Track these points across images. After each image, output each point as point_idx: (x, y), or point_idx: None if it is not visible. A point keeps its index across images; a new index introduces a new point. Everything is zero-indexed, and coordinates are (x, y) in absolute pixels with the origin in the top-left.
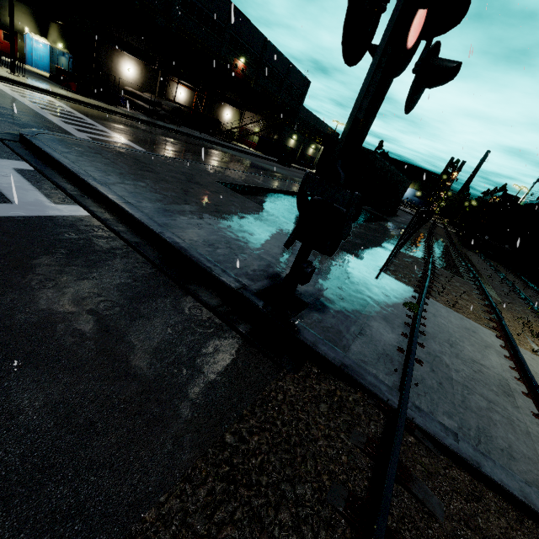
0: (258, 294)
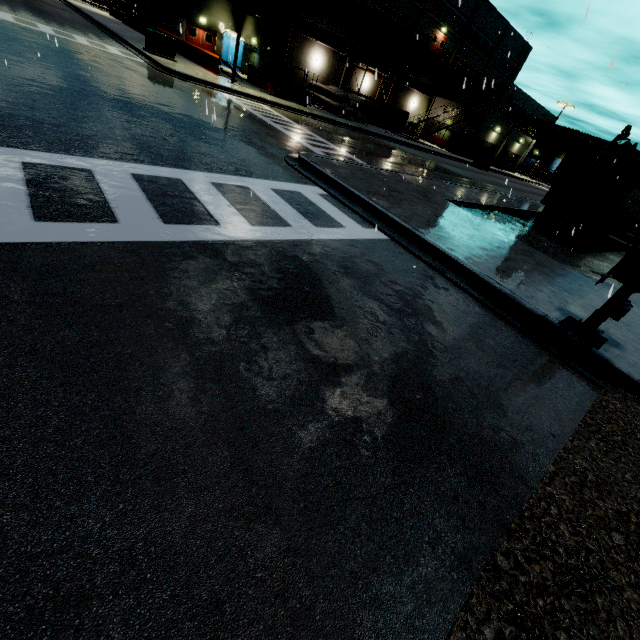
0: (562, 323)
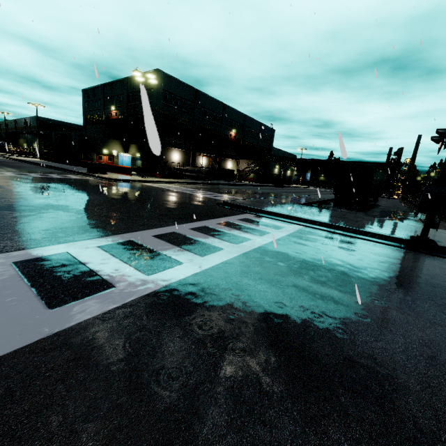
0: (413, 238)
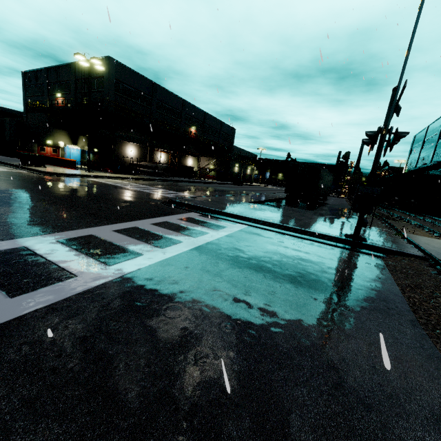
0: (347, 237)
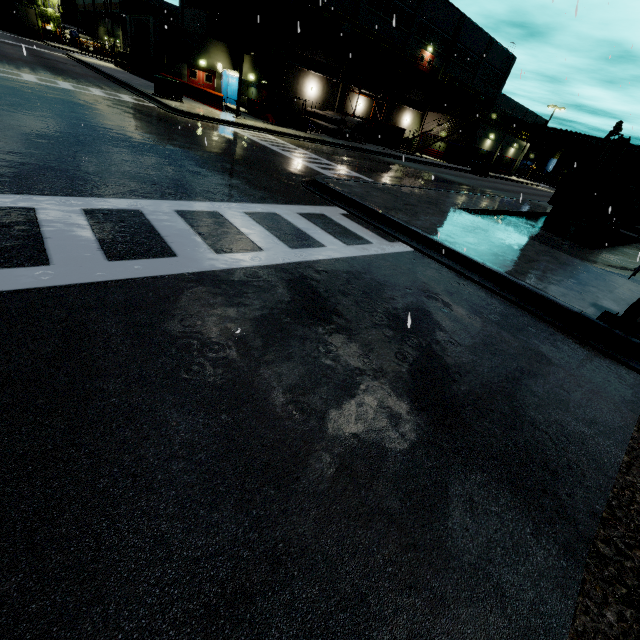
0: (601, 318)
